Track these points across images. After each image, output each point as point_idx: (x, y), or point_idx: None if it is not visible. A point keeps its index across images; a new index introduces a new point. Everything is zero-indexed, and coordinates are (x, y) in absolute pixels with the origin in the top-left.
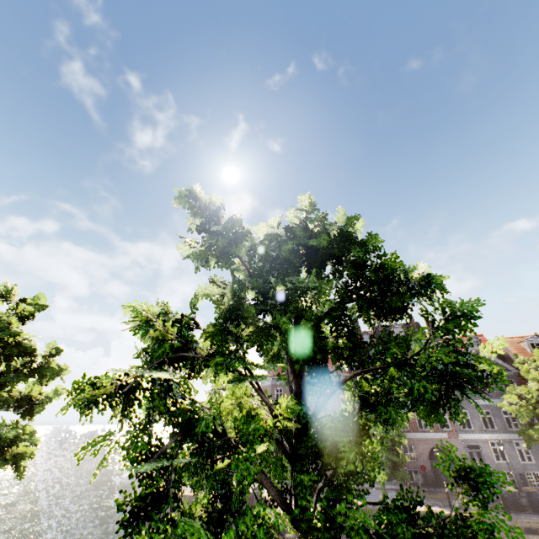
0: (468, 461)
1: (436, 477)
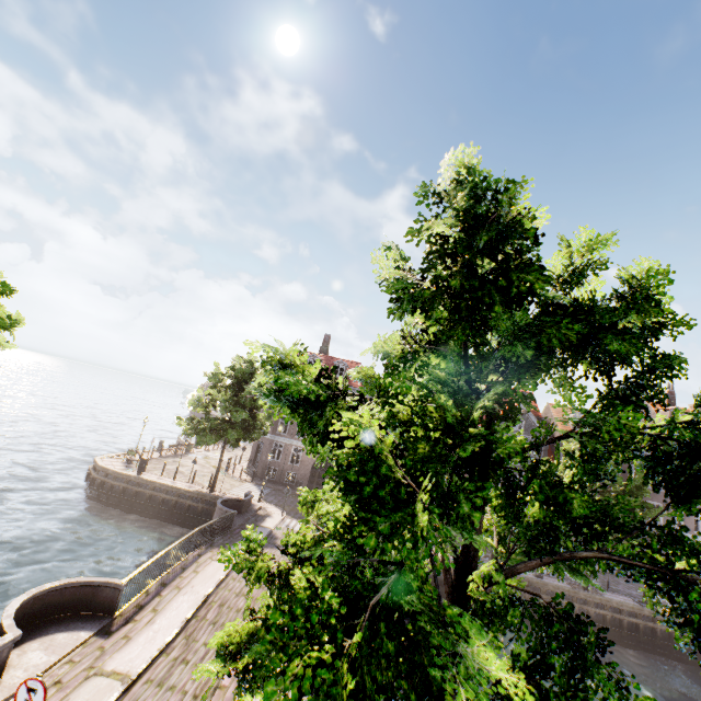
0: None
1: None
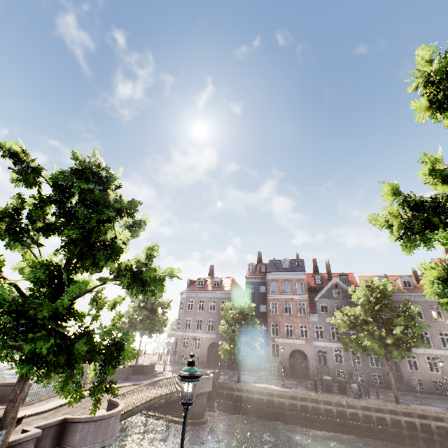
0: (316, 361)
1: (292, 371)
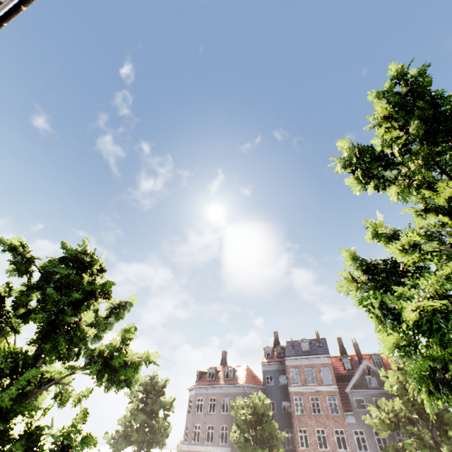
0: None
1: None
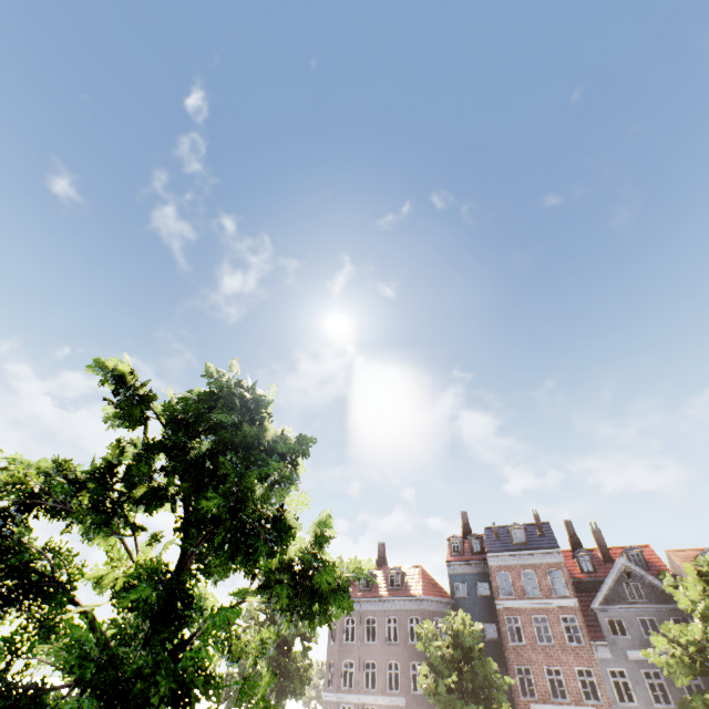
0: None
1: None
